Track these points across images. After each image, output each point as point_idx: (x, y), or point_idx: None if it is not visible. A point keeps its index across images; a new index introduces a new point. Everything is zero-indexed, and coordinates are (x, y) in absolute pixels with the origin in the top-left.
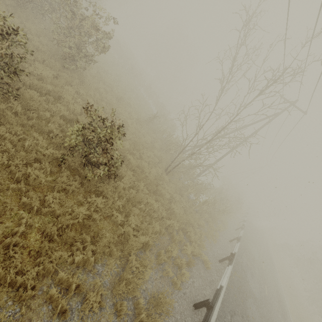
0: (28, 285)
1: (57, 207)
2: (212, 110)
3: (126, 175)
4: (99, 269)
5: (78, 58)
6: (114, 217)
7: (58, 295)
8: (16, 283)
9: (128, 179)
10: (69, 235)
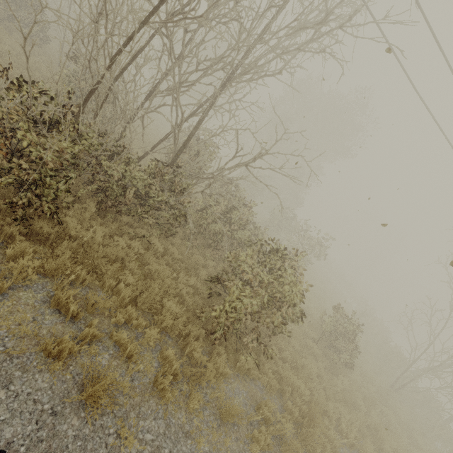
0: (331, 411)
1: (324, 372)
2: (448, 317)
3: (355, 371)
4: (360, 441)
5: (300, 262)
6: (357, 405)
7: (347, 430)
8: (324, 407)
9: (357, 376)
10: (336, 397)
